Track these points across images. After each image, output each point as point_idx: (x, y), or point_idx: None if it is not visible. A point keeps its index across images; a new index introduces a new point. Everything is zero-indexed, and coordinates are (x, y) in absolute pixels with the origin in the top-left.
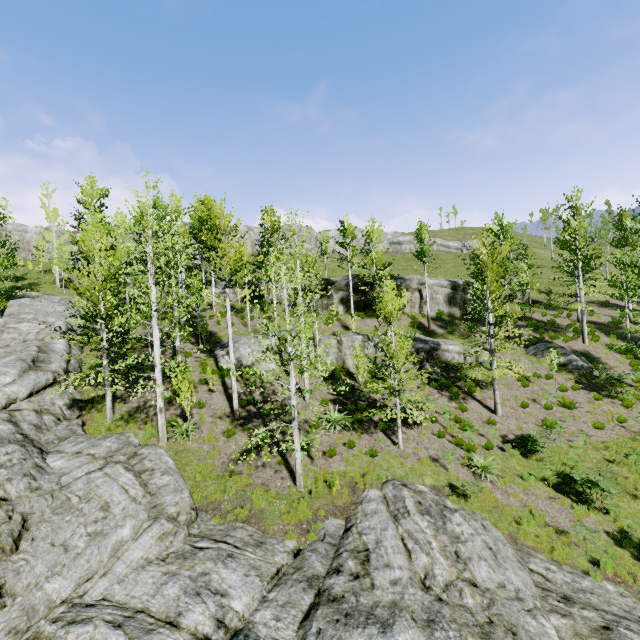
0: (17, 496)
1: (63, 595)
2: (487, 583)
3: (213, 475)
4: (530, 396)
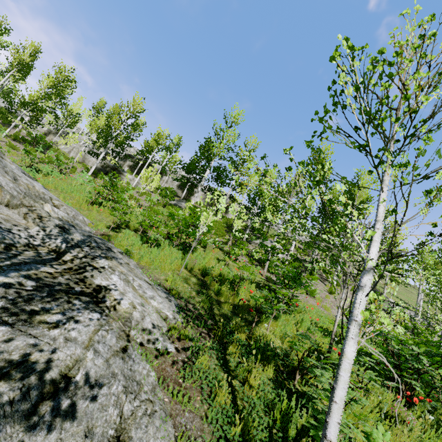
0: None
1: None
2: None
3: None
4: None
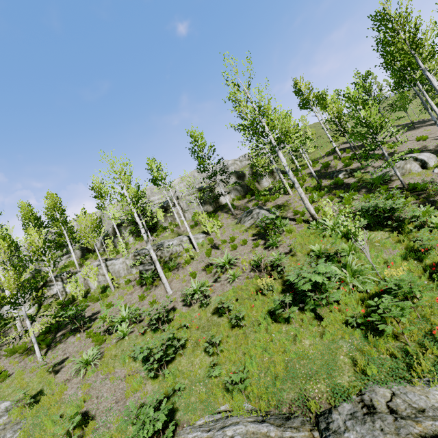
0: None
1: None
2: None
3: None
4: (208, 264)
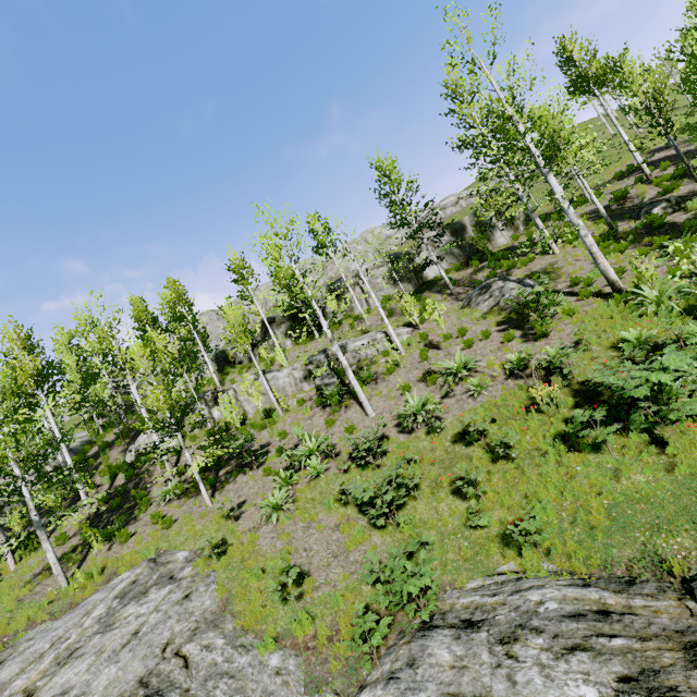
0: None
1: None
2: (50, 691)
3: (6, 593)
4: (427, 371)
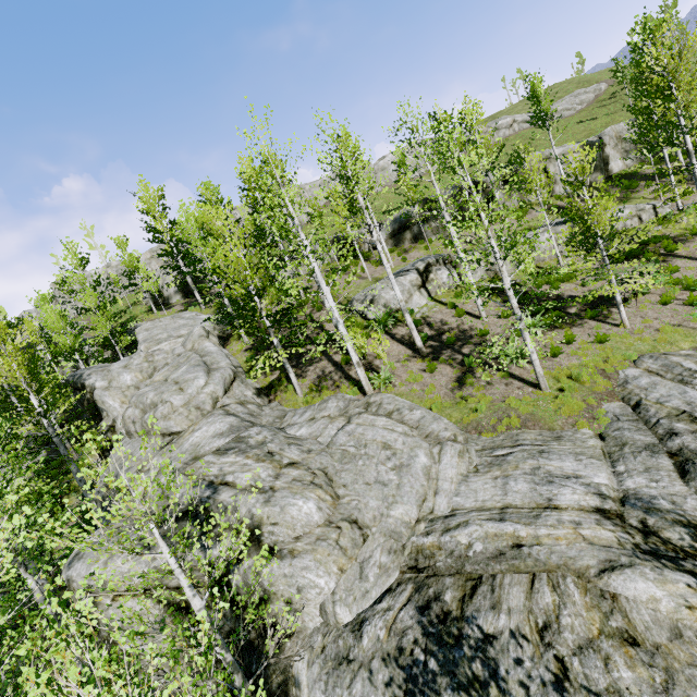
0: (301, 459)
1: (413, 516)
2: None
3: (447, 404)
4: None
